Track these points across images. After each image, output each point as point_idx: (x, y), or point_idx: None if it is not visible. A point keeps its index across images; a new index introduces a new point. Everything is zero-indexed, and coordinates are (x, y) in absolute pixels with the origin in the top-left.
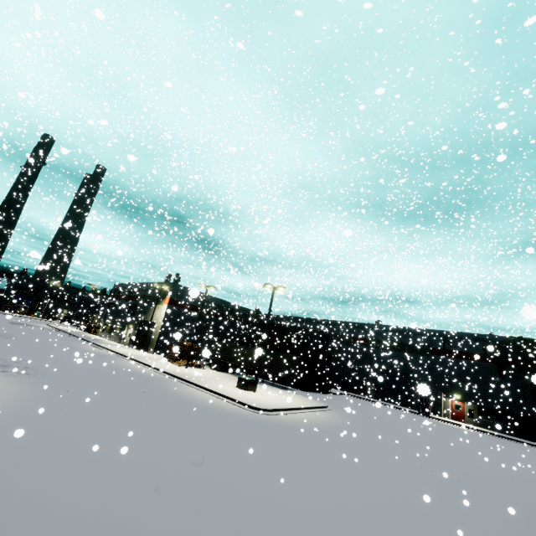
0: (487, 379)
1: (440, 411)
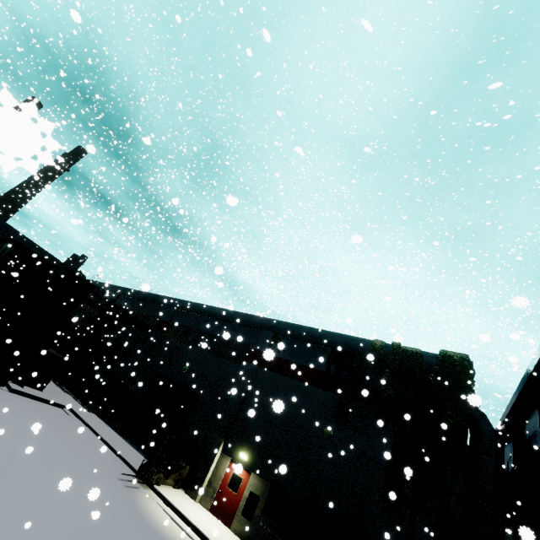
0: (311, 426)
1: (200, 485)
